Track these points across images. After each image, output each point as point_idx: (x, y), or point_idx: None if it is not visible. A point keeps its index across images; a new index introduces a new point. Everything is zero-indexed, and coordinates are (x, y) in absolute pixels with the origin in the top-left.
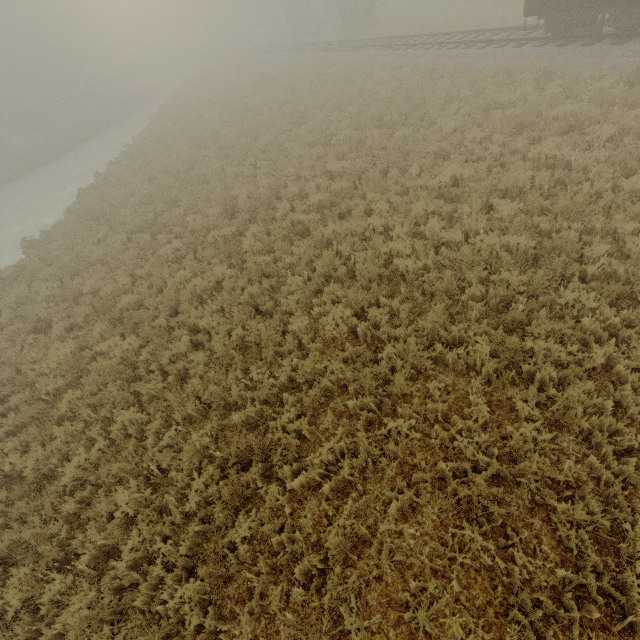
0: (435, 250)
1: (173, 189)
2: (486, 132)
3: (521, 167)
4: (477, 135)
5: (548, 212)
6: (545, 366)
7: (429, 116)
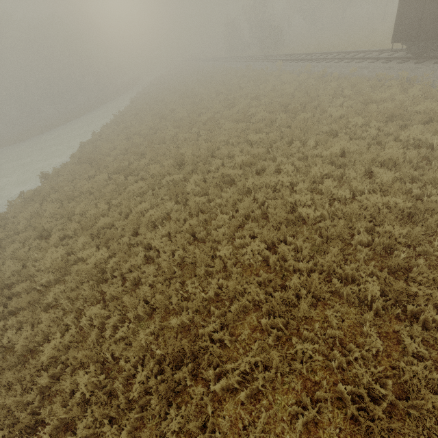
0: (328, 202)
1: (142, 146)
2: (364, 119)
3: (394, 146)
4: (358, 121)
5: (417, 180)
6: (428, 308)
7: (322, 106)
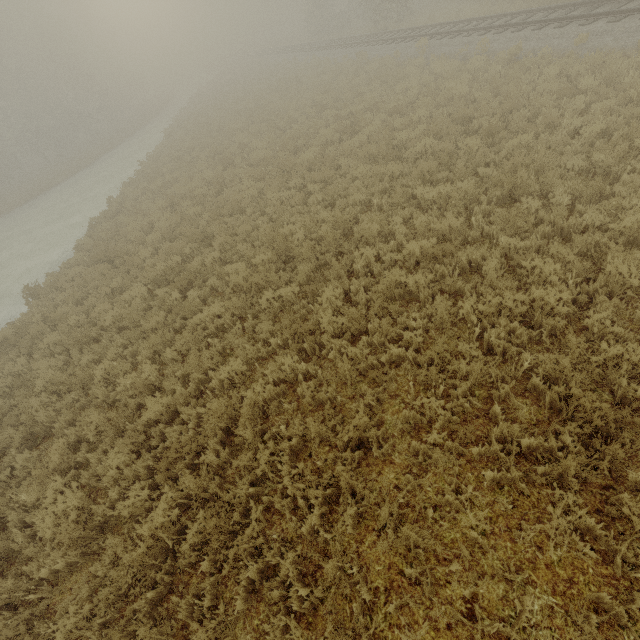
0: None
1: (201, 221)
2: None
3: None
4: None
5: None
6: None
7: (551, 116)
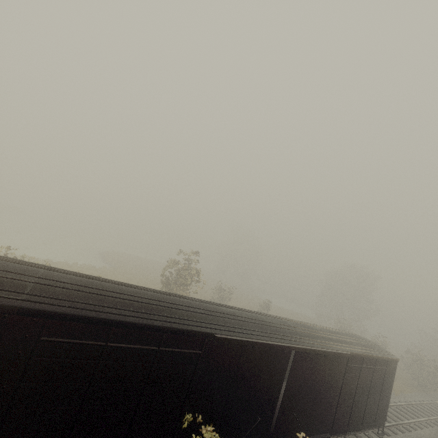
0: None
1: None
2: None
3: None
4: None
5: None
6: None
7: None
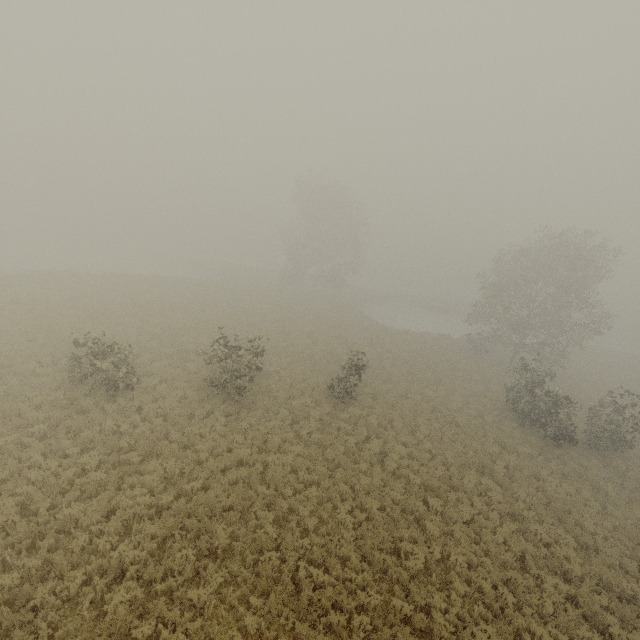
0: None
1: None
2: None
3: None
4: None
5: None
6: None
7: None
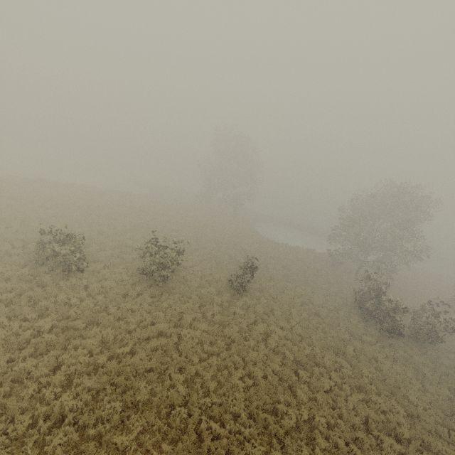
0: None
1: None
2: None
3: None
4: None
5: None
6: None
7: None
